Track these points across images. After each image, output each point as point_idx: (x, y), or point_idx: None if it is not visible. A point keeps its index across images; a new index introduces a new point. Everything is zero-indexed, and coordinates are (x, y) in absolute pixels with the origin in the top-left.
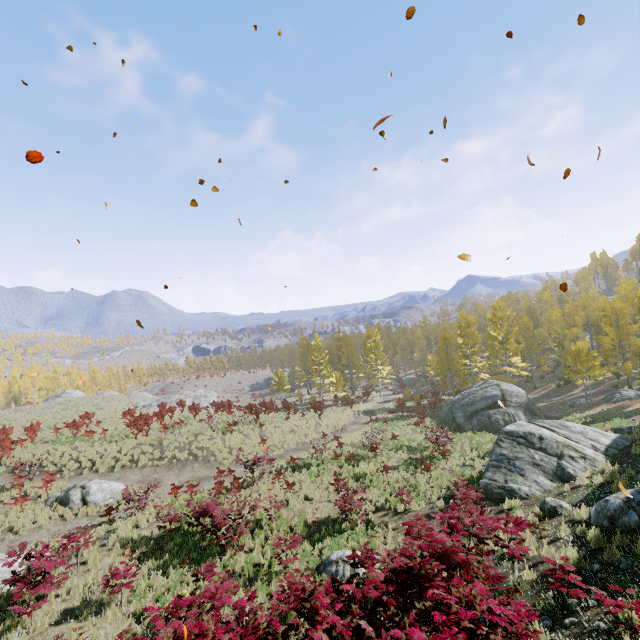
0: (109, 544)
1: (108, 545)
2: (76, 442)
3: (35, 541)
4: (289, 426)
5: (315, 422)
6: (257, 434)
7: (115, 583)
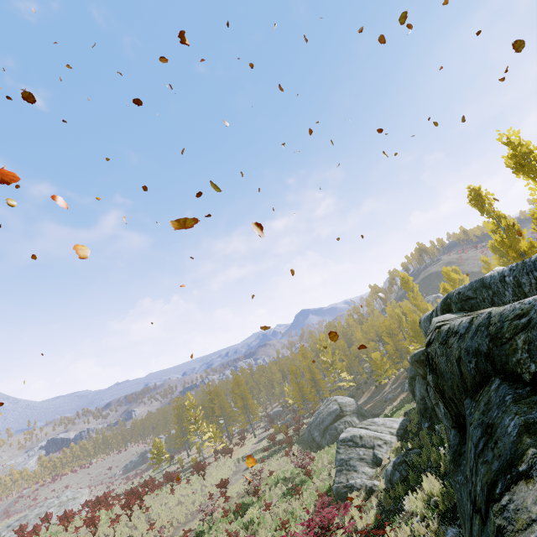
0: None
1: None
2: None
3: None
4: (175, 499)
5: (200, 485)
6: (143, 521)
7: None
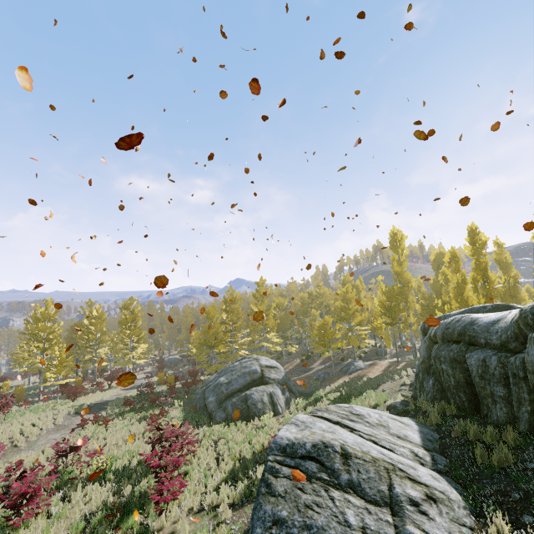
0: None
1: None
2: None
3: None
4: None
5: None
6: None
7: None
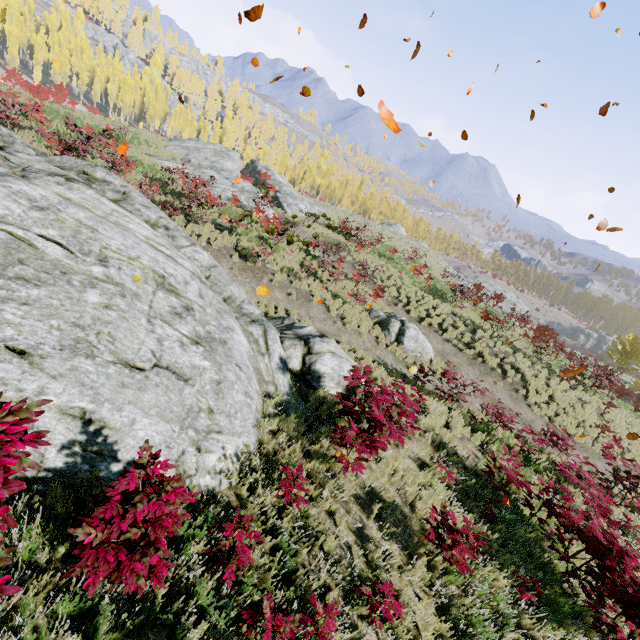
0: (419, 424)
1: (417, 424)
2: (402, 272)
3: (354, 346)
4: None
5: None
6: (592, 408)
7: (441, 534)
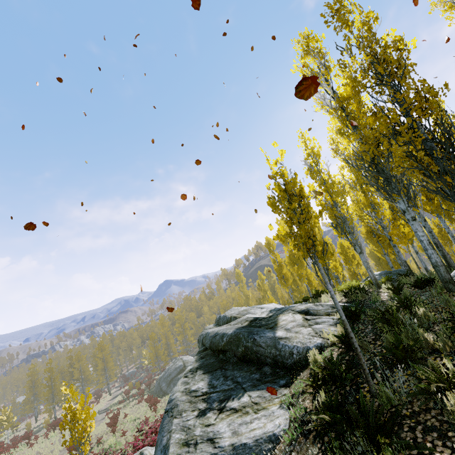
0: None
1: None
2: None
3: None
4: (34, 451)
5: (59, 437)
6: None
7: None
